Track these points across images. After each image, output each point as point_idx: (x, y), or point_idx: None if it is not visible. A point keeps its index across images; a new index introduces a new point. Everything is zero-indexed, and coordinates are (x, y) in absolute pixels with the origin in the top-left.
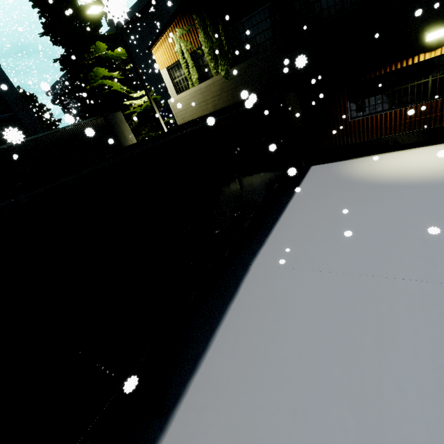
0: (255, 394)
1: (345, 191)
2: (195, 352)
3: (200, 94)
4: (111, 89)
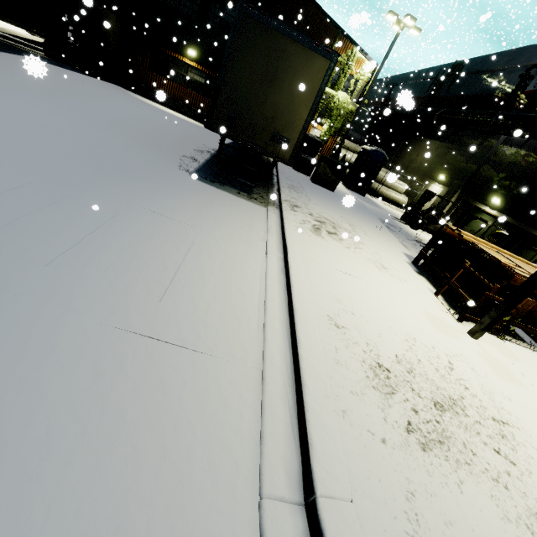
0: (6, 62)
1: (117, 90)
2: None
3: None
4: None
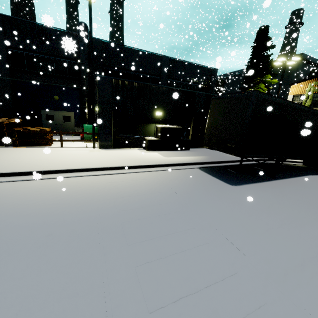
0: (311, 187)
1: None
2: (284, 177)
3: None
4: None
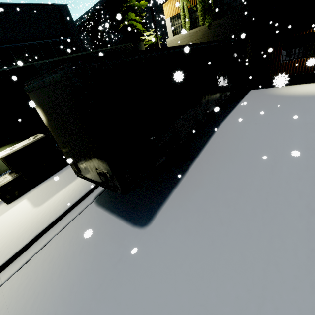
0: (230, 153)
1: (272, 99)
2: (199, 147)
3: (189, 37)
4: (136, 27)
